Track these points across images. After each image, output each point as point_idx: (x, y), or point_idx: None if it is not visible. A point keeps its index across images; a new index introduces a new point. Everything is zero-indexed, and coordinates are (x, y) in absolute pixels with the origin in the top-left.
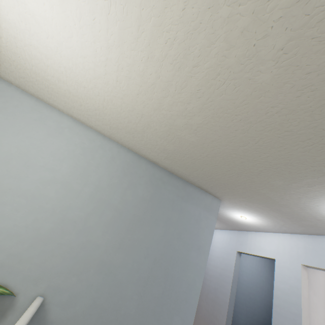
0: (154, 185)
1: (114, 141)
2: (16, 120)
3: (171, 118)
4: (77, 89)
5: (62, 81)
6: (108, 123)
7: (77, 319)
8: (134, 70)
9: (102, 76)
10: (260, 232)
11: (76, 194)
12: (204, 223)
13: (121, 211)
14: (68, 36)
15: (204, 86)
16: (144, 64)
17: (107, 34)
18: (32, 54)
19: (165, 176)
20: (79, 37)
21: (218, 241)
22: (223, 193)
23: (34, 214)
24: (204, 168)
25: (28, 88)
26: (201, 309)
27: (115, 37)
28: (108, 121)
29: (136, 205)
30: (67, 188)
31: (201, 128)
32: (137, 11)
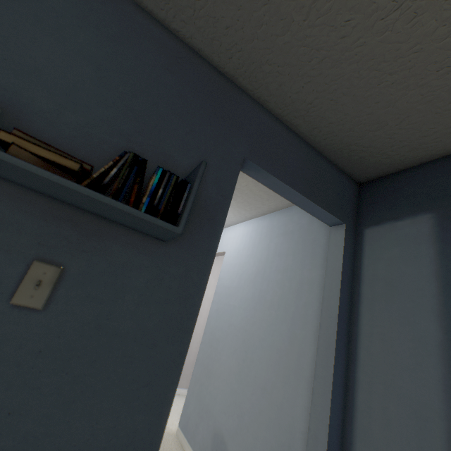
0: None
1: None
2: None
3: None
4: None
5: None
6: None
7: None
8: None
9: None
10: None
11: None
12: None
13: None
14: None
15: None
16: None
17: None
18: None
19: None
20: None
21: None
22: None
23: None
24: None
25: None
26: None
27: None
28: None
29: None
30: None
31: None
32: None
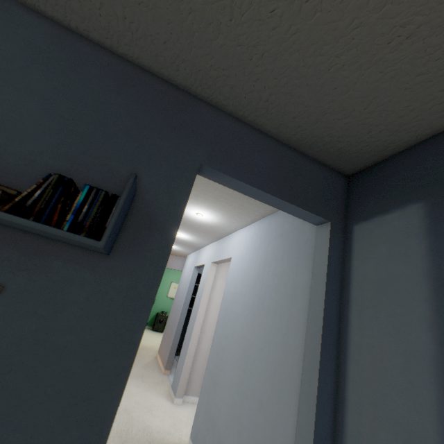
0: None
1: None
2: None
3: None
4: None
5: None
6: None
7: None
8: None
9: None
10: (205, 247)
11: None
12: None
13: None
14: None
15: None
16: None
17: None
18: None
19: None
20: None
21: (190, 263)
22: None
23: None
24: None
25: None
26: (172, 319)
27: None
28: None
29: None
30: None
31: None
32: None
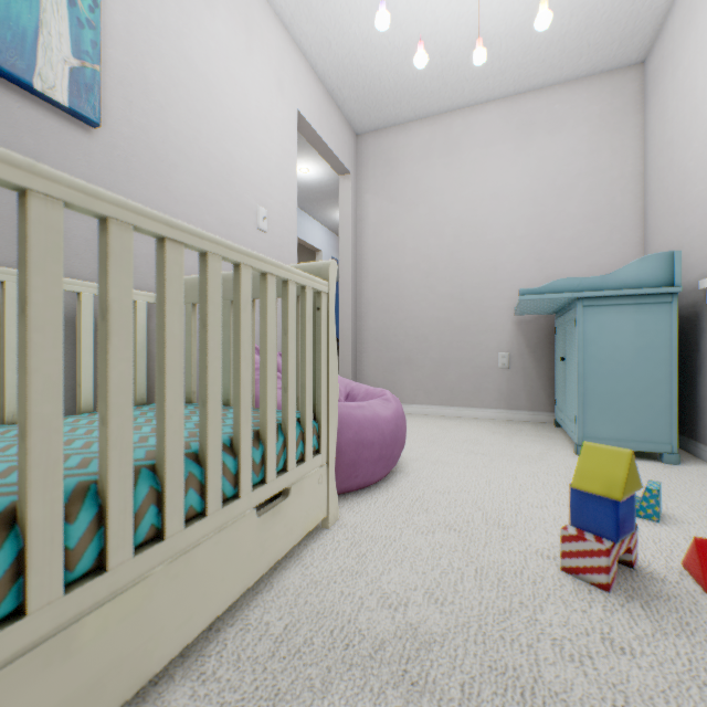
0: None
1: None
2: None
3: None
4: None
5: None
6: None
7: None
8: None
9: None
10: None
11: None
12: None
13: None
14: None
15: None
16: None
17: None
18: None
19: None
20: None
21: None
22: None
23: None
24: None
25: None
26: None
27: None
28: None
29: None
30: None
31: None
32: None
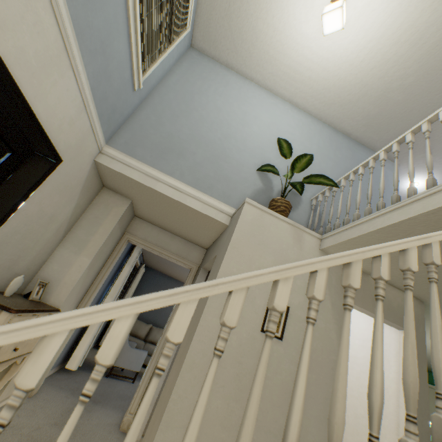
0: (351, 150)
1: (318, 119)
2: (262, 103)
3: (389, 83)
4: (320, 74)
5: (310, 70)
6: (326, 100)
7: (333, 214)
8: (380, 52)
9: (351, 60)
10: None
11: (308, 149)
12: (391, 178)
13: (336, 163)
14: (344, 38)
15: (424, 55)
16: (389, 48)
17: (375, 34)
18: (301, 53)
19: (356, 145)
20: (353, 38)
21: None
22: (404, 154)
23: (292, 157)
24: (396, 127)
25: (267, 82)
26: None
27: (379, 35)
28: (327, 99)
29: (344, 161)
30: (303, 146)
31: (410, 86)
32: (402, 20)
